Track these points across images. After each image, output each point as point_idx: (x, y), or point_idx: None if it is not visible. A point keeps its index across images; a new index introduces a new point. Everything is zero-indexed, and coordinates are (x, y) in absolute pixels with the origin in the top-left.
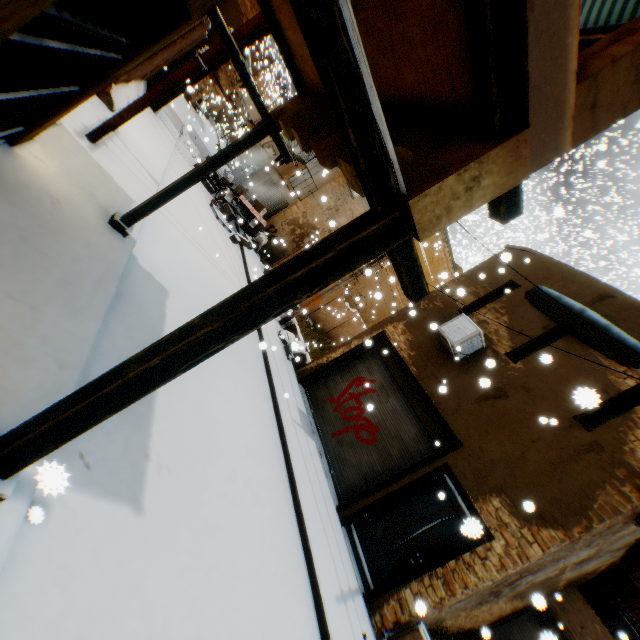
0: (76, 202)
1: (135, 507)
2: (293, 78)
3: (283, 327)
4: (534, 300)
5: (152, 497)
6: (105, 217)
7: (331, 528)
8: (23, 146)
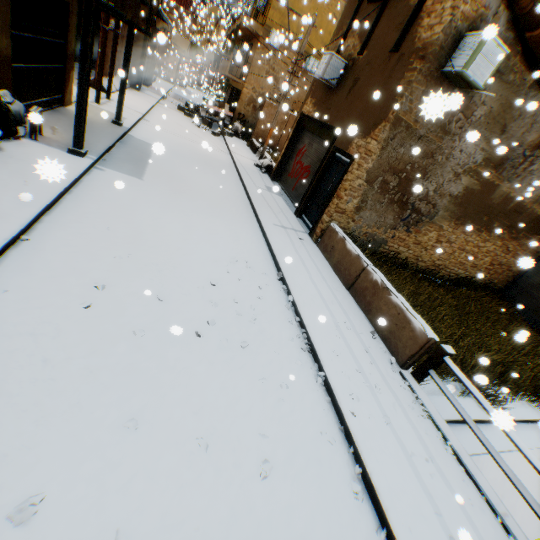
0: (95, 118)
1: (139, 178)
2: None
3: None
4: (371, 0)
5: (147, 179)
6: (110, 122)
7: (283, 215)
8: (69, 107)
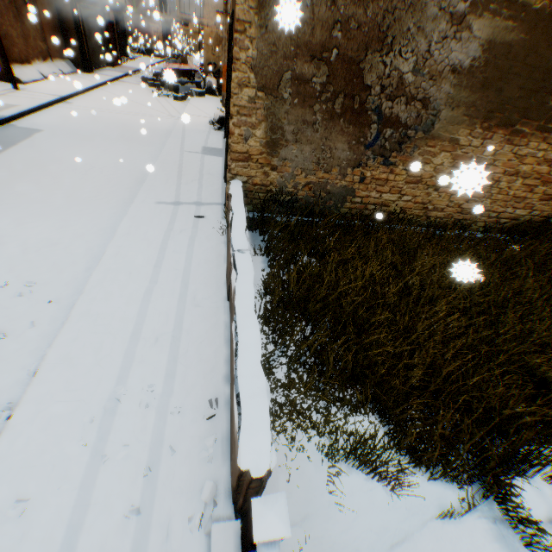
0: None
1: None
2: None
3: None
4: None
5: None
6: None
7: (196, 184)
8: None
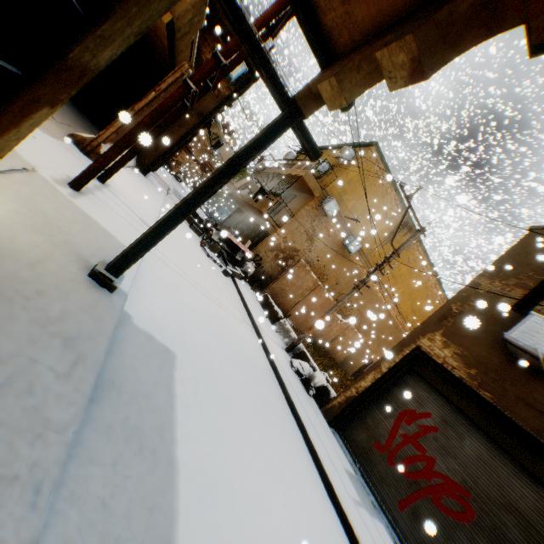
0: (34, 254)
1: None
2: (317, 47)
3: (291, 355)
4: None
5: None
6: (82, 270)
7: None
8: None
